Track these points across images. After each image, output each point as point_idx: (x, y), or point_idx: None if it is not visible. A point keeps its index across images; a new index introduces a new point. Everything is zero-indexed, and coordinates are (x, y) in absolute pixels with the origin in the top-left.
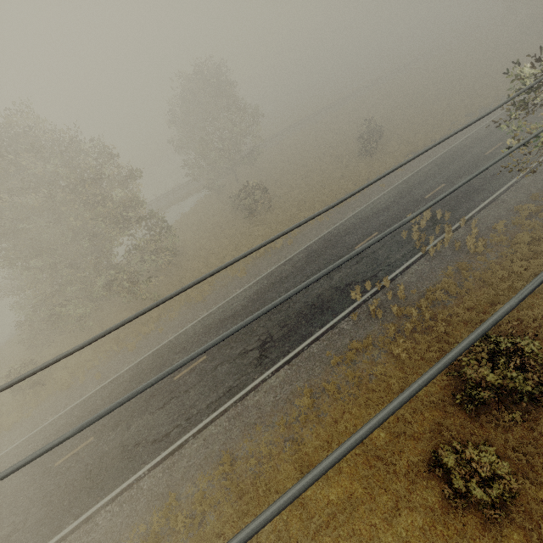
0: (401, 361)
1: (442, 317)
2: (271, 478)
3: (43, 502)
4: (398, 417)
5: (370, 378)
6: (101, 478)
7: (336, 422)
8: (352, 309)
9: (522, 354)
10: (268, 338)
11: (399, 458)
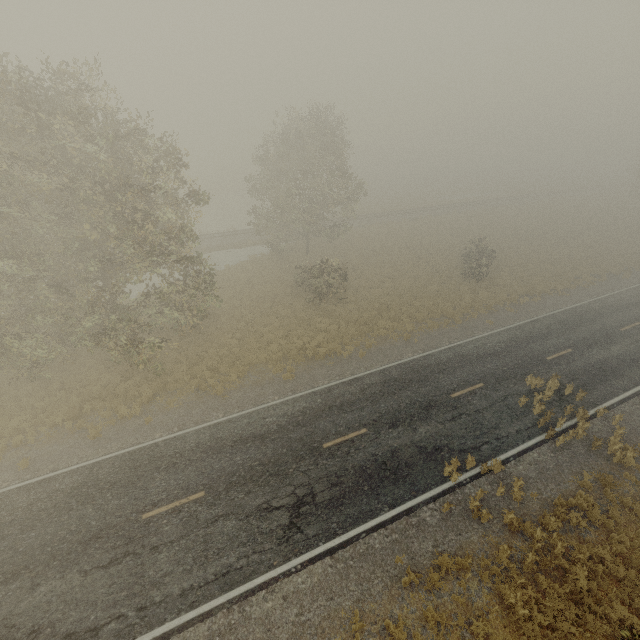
0: (514, 617)
1: (582, 559)
2: None
3: None
4: None
5: (462, 635)
6: None
7: None
8: (441, 491)
9: None
10: (308, 497)
11: None
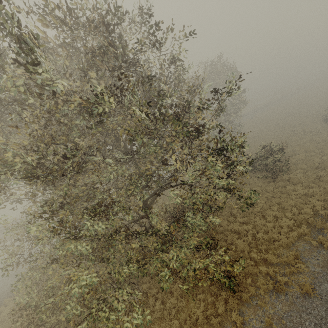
0: None
1: None
2: None
3: None
4: None
5: None
6: None
7: None
8: None
9: None
10: None
11: None
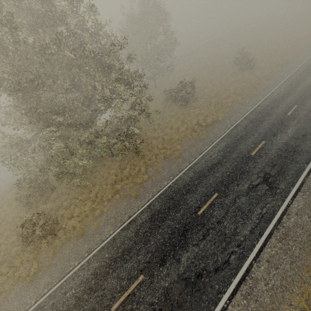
0: None
1: None
2: None
3: None
4: None
5: None
6: None
7: None
8: None
9: None
10: (266, 175)
11: None
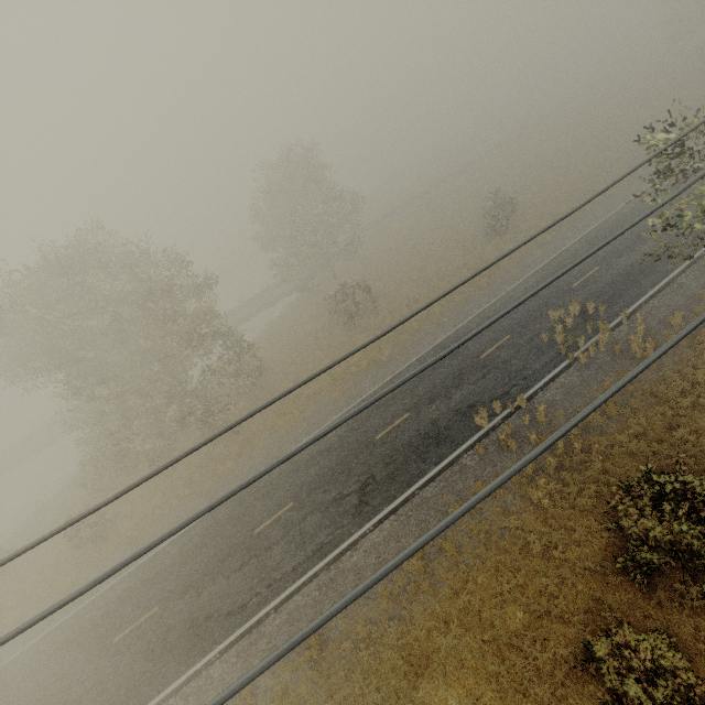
0: (544, 509)
1: (598, 448)
2: (372, 670)
3: (98, 689)
4: (541, 590)
5: (502, 534)
6: (164, 661)
7: (457, 595)
8: (477, 438)
9: (698, 501)
10: (369, 479)
11: (542, 649)
